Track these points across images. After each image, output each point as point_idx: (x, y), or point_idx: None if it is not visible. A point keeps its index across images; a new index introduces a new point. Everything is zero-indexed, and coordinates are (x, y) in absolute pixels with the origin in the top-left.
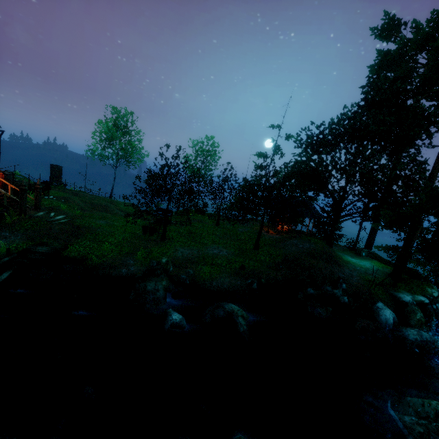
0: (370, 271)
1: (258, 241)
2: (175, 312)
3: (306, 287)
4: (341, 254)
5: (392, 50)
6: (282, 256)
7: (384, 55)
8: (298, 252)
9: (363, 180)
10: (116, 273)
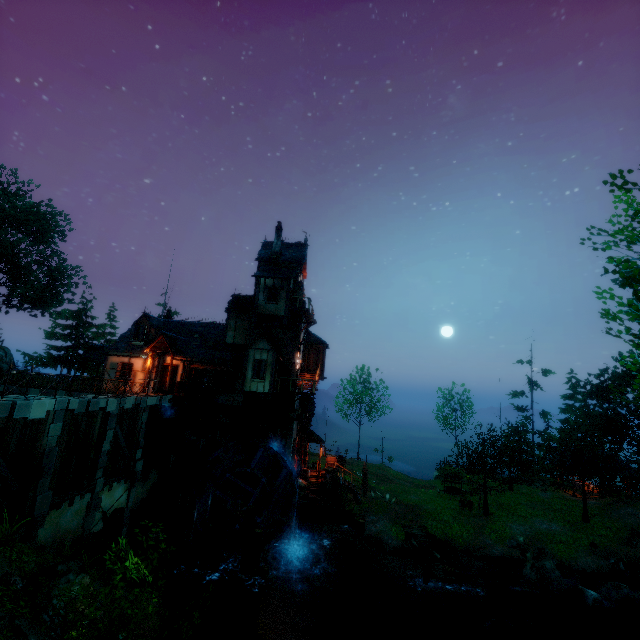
0: None
1: (586, 512)
2: (587, 589)
3: None
4: None
5: None
6: (625, 529)
7: None
8: None
9: None
10: (491, 553)
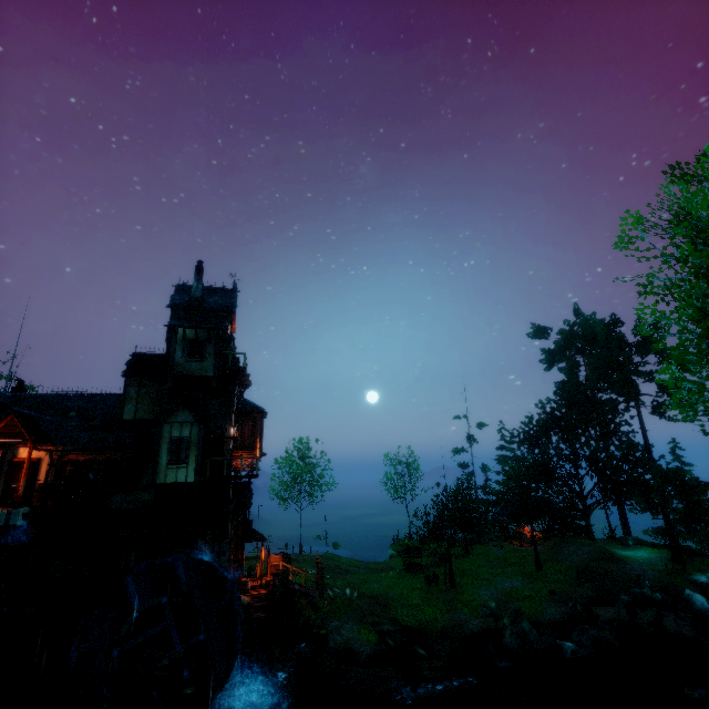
0: (654, 561)
1: (539, 559)
2: (563, 641)
3: (617, 595)
4: (610, 549)
5: (556, 354)
6: (572, 568)
7: (550, 357)
8: (583, 560)
9: (593, 466)
10: (469, 630)
